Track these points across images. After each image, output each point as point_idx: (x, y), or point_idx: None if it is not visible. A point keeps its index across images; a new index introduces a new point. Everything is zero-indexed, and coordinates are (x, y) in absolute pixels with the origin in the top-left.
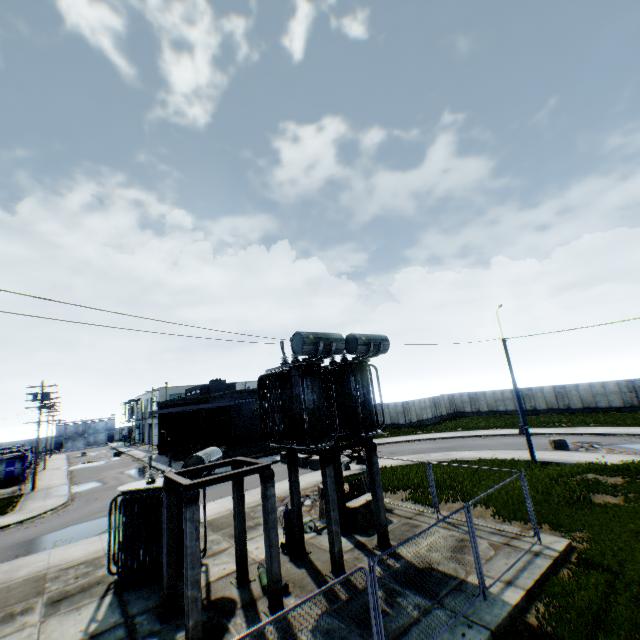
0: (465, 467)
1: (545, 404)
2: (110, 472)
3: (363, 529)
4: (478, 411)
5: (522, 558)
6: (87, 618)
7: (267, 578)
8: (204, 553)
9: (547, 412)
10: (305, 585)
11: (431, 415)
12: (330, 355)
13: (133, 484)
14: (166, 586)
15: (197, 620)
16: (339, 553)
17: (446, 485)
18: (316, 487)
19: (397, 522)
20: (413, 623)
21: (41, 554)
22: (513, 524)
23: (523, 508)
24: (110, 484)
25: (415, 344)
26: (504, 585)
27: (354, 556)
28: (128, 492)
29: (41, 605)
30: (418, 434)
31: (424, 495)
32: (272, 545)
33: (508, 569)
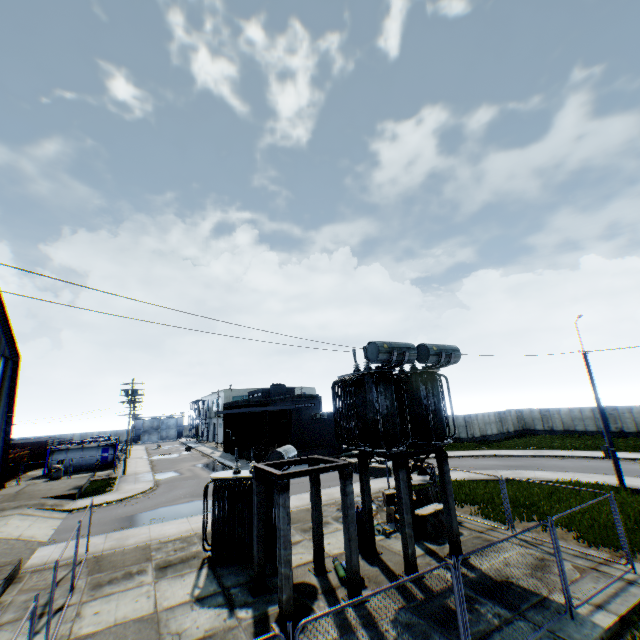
0: (539, 487)
1: (634, 426)
2: (184, 464)
3: (432, 537)
4: (551, 430)
5: (612, 584)
6: (190, 584)
7: (346, 569)
8: None
9: (637, 435)
10: (380, 581)
11: (496, 431)
12: (403, 364)
13: (221, 473)
14: (256, 564)
15: (289, 595)
16: (412, 555)
17: (519, 503)
18: (379, 494)
19: (468, 534)
20: (494, 629)
21: (142, 528)
22: (600, 550)
23: (611, 534)
24: (186, 475)
25: (485, 355)
26: (593, 608)
27: (426, 561)
28: (218, 479)
29: (151, 569)
30: (482, 450)
31: (495, 511)
32: (351, 538)
33: (597, 592)
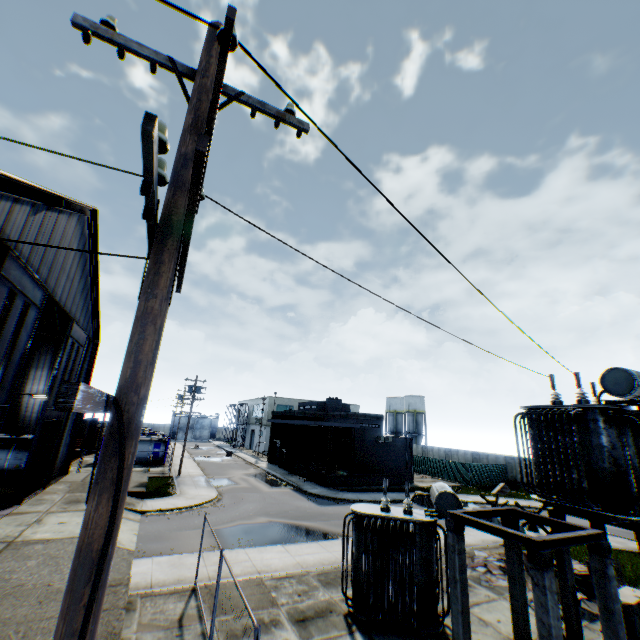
0: None
1: None
2: (233, 471)
3: None
4: None
5: None
6: None
7: None
8: (447, 611)
9: None
10: None
11: None
12: None
13: (361, 506)
14: None
15: None
16: None
17: None
18: (499, 549)
19: None
20: None
21: (238, 552)
22: None
23: None
24: (243, 485)
25: None
26: None
27: None
28: (365, 515)
29: (287, 620)
30: None
31: None
32: None
33: None
